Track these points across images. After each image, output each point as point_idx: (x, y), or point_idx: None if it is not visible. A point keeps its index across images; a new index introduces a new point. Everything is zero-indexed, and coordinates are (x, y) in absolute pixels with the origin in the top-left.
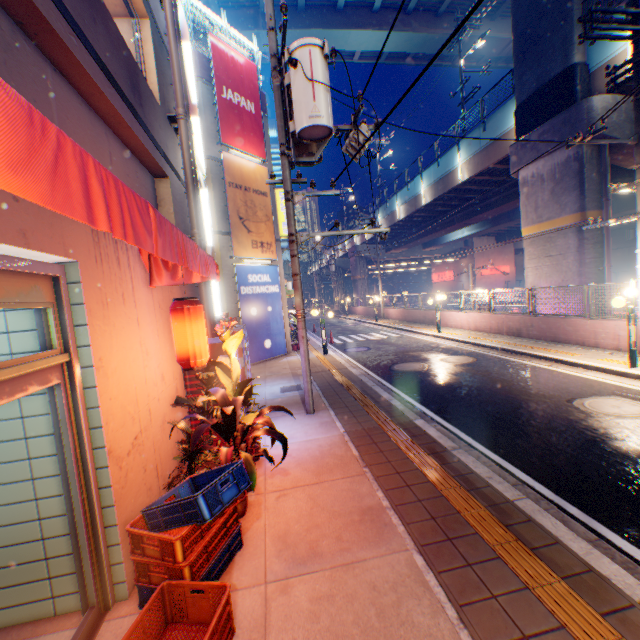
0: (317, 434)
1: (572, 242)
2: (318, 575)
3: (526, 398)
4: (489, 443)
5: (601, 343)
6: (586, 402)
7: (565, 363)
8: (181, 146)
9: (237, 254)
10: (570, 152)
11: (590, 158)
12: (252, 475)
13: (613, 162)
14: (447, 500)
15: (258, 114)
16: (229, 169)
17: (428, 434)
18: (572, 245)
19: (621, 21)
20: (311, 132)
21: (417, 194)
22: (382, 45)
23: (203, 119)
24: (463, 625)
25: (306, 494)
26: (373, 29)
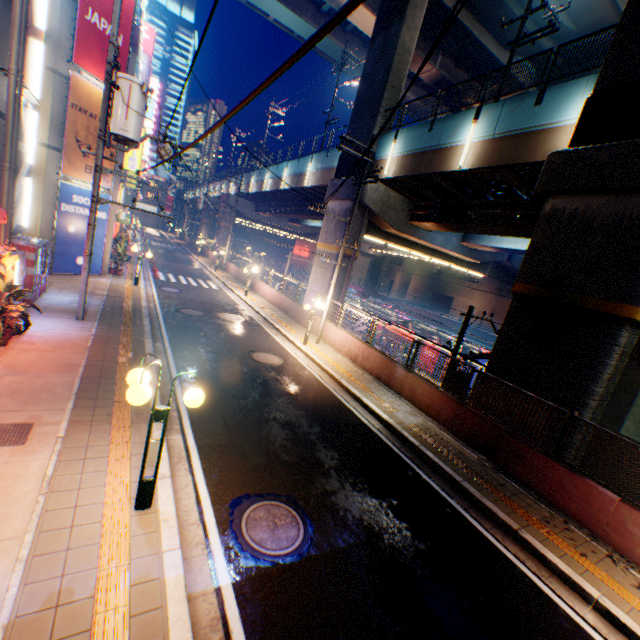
0: (74, 332)
1: (333, 264)
2: (23, 377)
3: (233, 345)
4: (179, 357)
5: (313, 330)
6: (258, 353)
7: (284, 335)
8: (8, 95)
9: (66, 173)
10: (349, 206)
11: (358, 215)
12: (1, 333)
13: (375, 223)
14: (118, 368)
15: (126, 48)
16: (77, 91)
17: (145, 346)
18: (333, 266)
19: (363, 149)
20: (124, 136)
21: (282, 177)
22: (294, 26)
23: (57, 31)
24: (77, 394)
25: (40, 354)
26: (288, 7)
